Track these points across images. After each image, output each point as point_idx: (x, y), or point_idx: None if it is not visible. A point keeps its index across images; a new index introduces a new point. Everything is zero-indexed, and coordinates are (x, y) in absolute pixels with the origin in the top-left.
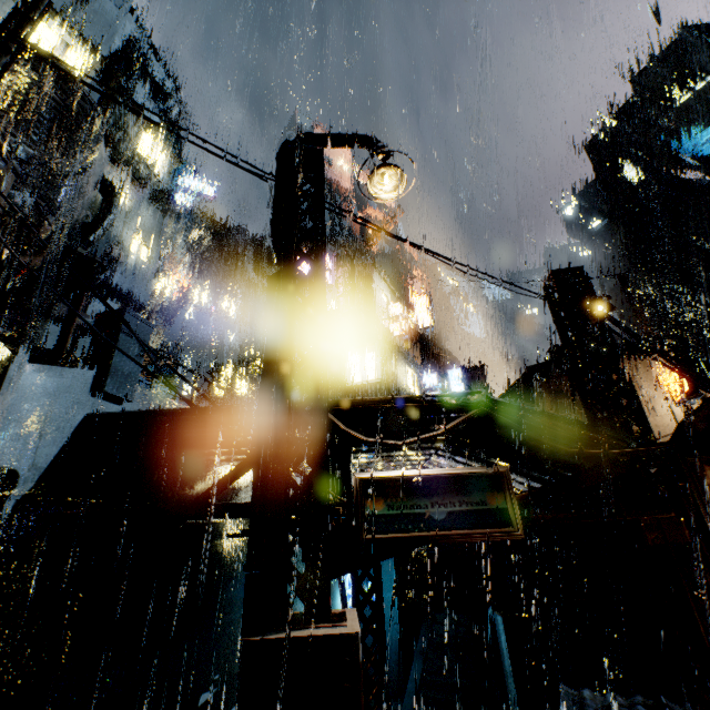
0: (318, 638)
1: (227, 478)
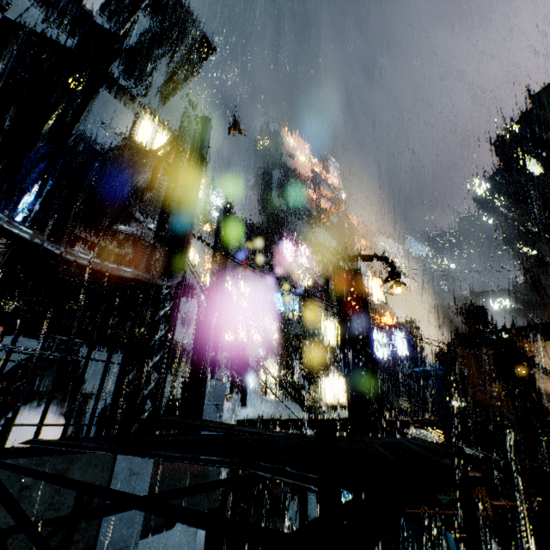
0: None
1: None
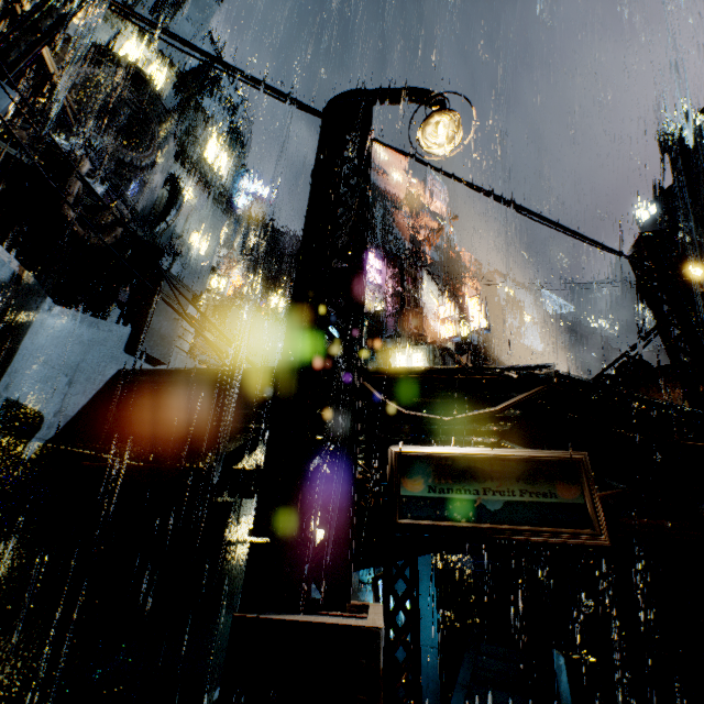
0: (327, 627)
1: (249, 443)
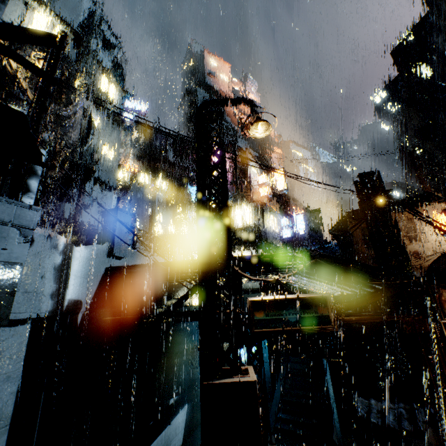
0: (238, 382)
1: (181, 300)
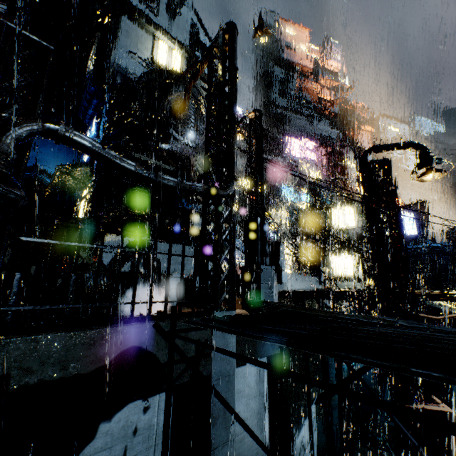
0: (436, 411)
1: None
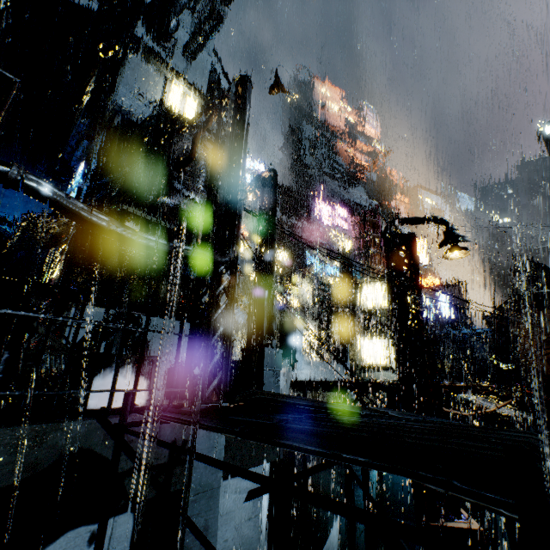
0: (464, 529)
1: None
